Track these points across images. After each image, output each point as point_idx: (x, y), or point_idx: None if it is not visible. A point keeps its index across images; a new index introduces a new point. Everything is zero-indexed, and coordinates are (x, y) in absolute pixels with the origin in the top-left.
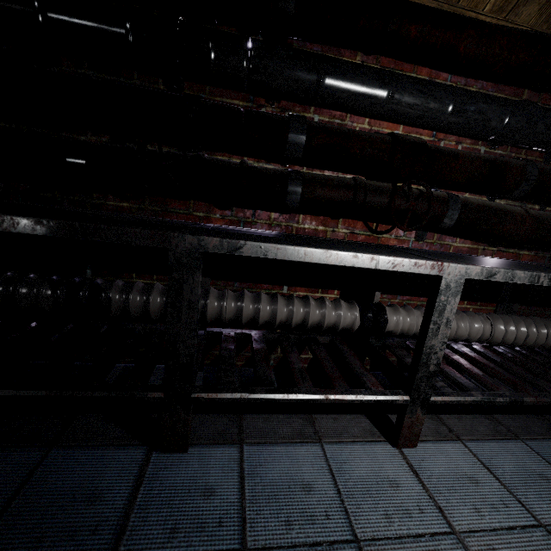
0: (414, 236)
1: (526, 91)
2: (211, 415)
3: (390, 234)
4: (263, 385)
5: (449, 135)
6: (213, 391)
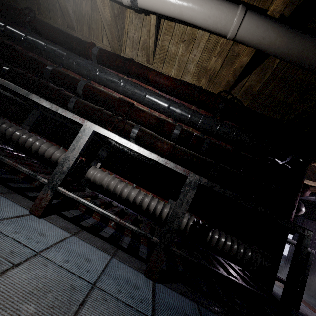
0: None
1: (193, 106)
2: None
3: None
4: None
5: (156, 112)
6: None
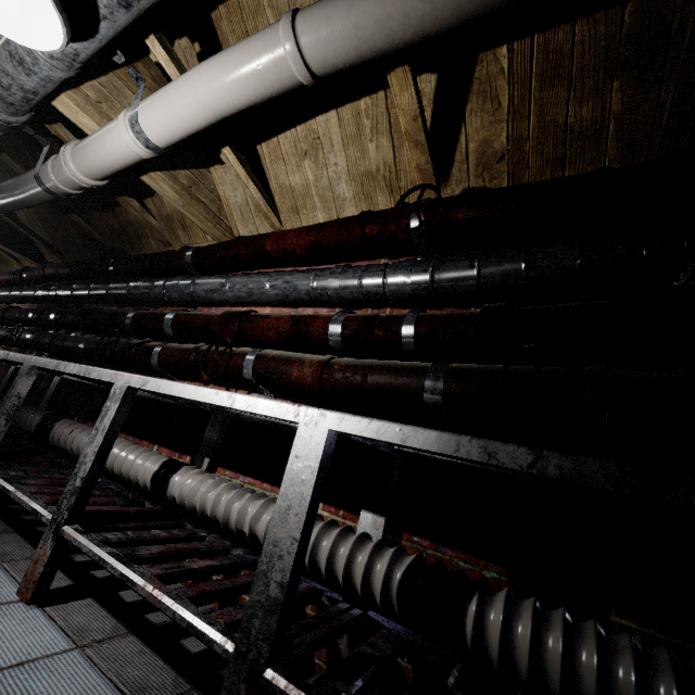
0: None
1: (383, 261)
2: (6, 523)
3: None
4: (12, 477)
5: (308, 308)
6: None
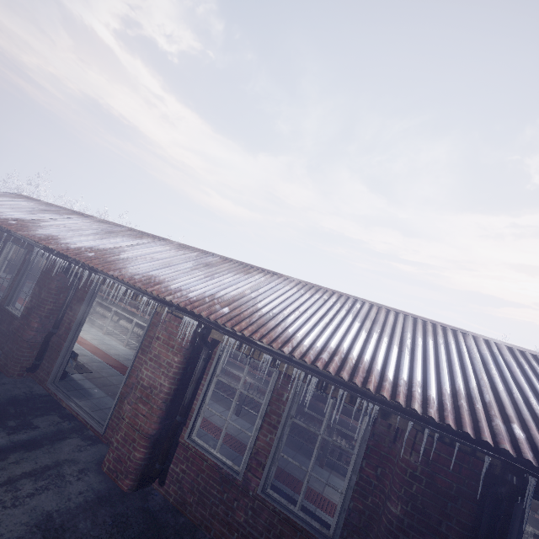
0: None
1: None
2: None
3: None
4: None
5: None
6: None
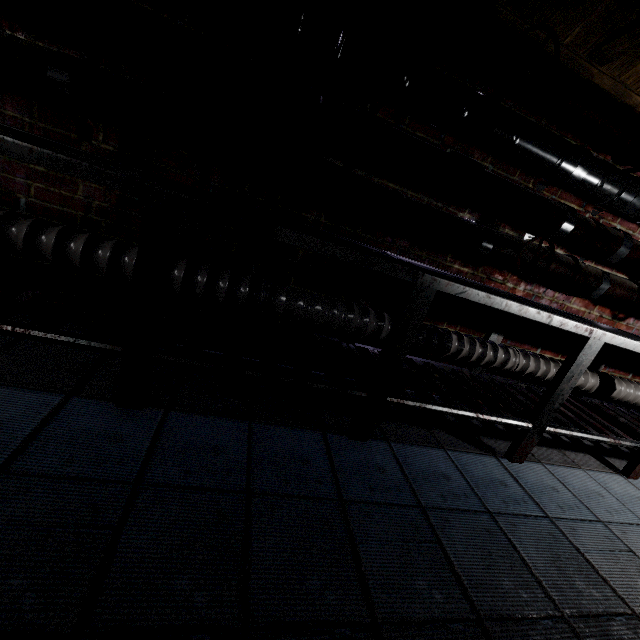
0: (638, 325)
1: None
2: (504, 440)
3: (624, 321)
4: (571, 426)
5: None
6: (554, 427)
